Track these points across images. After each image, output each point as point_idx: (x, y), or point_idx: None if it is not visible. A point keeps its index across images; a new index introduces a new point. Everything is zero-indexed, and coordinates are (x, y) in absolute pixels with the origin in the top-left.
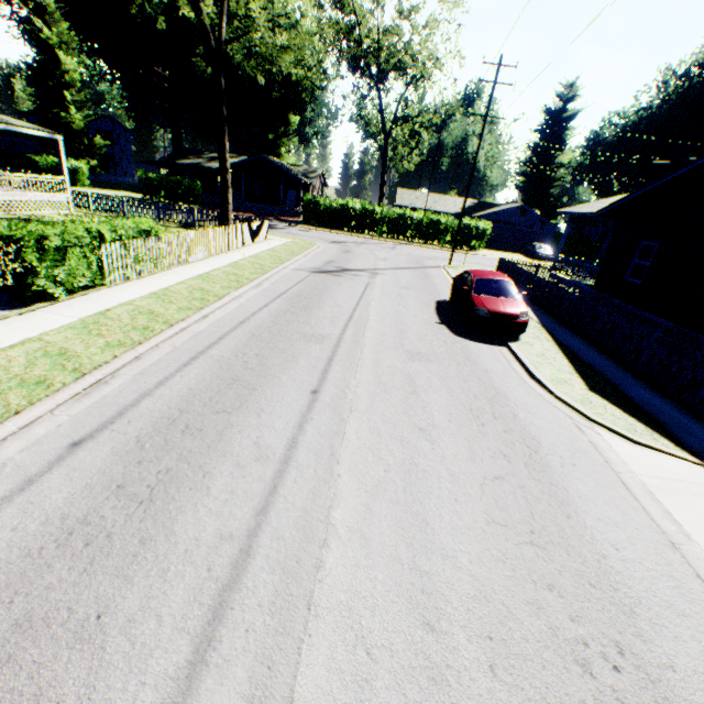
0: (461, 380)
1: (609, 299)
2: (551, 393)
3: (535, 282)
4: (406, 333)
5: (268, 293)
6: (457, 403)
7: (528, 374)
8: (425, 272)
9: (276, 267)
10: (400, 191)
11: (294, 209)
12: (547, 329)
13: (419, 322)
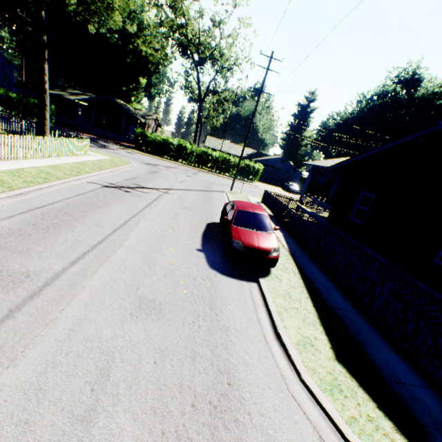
0: (188, 356)
1: (338, 231)
2: (297, 372)
3: (287, 212)
4: (155, 266)
5: (22, 205)
6: (155, 436)
7: (274, 329)
8: (210, 194)
9: (65, 178)
10: (209, 138)
11: (131, 138)
12: (294, 258)
13: (179, 249)
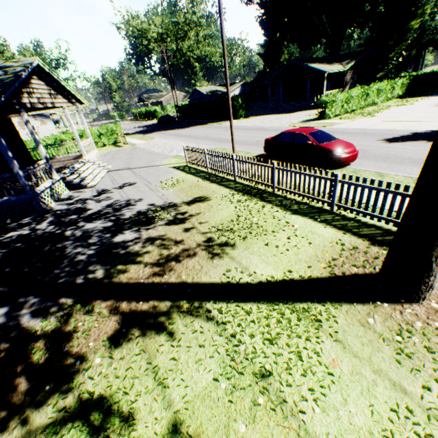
0: None
1: None
2: None
3: None
4: None
5: None
6: None
7: None
8: None
9: None
10: None
11: None
12: None
13: None
